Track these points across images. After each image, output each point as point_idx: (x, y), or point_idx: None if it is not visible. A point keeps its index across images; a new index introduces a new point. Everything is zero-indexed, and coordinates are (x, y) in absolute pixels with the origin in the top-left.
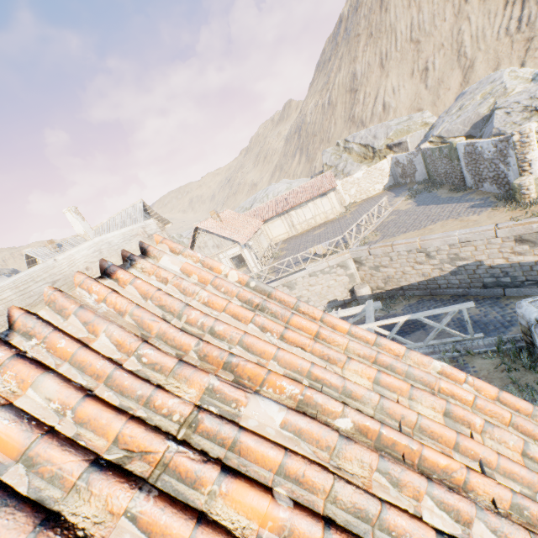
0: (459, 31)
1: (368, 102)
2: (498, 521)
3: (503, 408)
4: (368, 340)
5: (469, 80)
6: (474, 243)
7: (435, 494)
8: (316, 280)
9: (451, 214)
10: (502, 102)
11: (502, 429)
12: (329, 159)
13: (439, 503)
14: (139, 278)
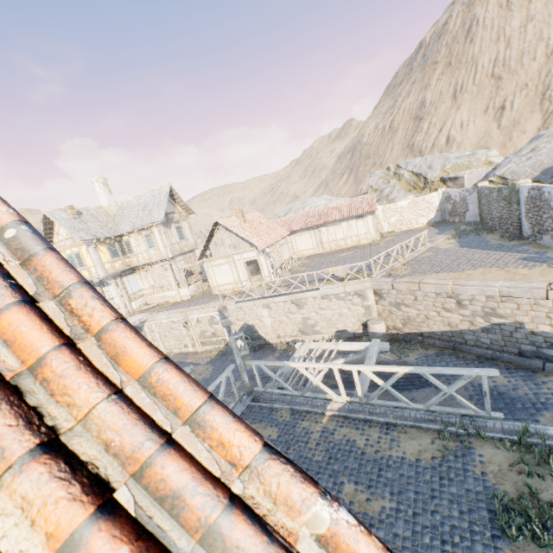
0: (548, 73)
1: (432, 132)
2: None
3: None
4: (180, 406)
5: (549, 126)
6: (517, 300)
7: None
8: (328, 304)
9: (497, 263)
10: None
11: None
12: (376, 182)
13: None
14: None
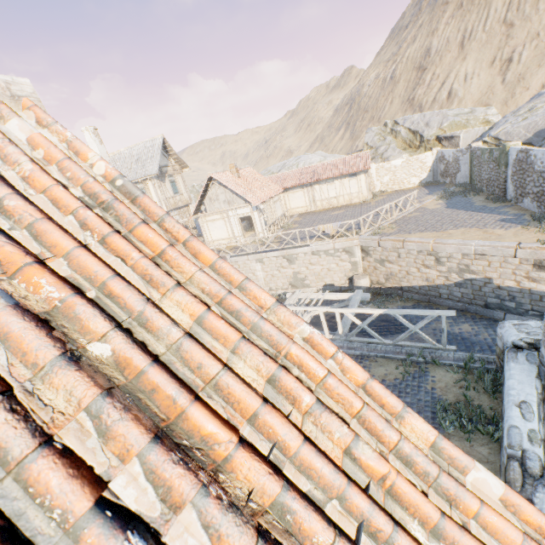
0: None
1: (434, 85)
2: (218, 516)
3: (357, 396)
4: (233, 280)
5: None
6: (489, 258)
7: (149, 460)
8: (318, 260)
9: (477, 223)
10: None
11: (333, 417)
12: (372, 139)
13: (149, 473)
14: None
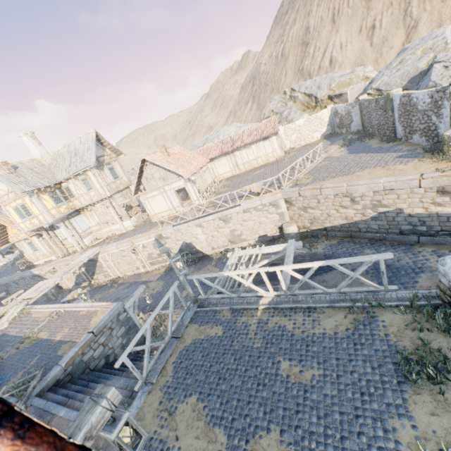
0: None
1: (317, 55)
2: None
3: None
4: None
5: (411, 40)
6: (397, 191)
7: None
8: (249, 216)
9: (379, 163)
10: (442, 56)
11: None
12: (276, 106)
13: None
14: None
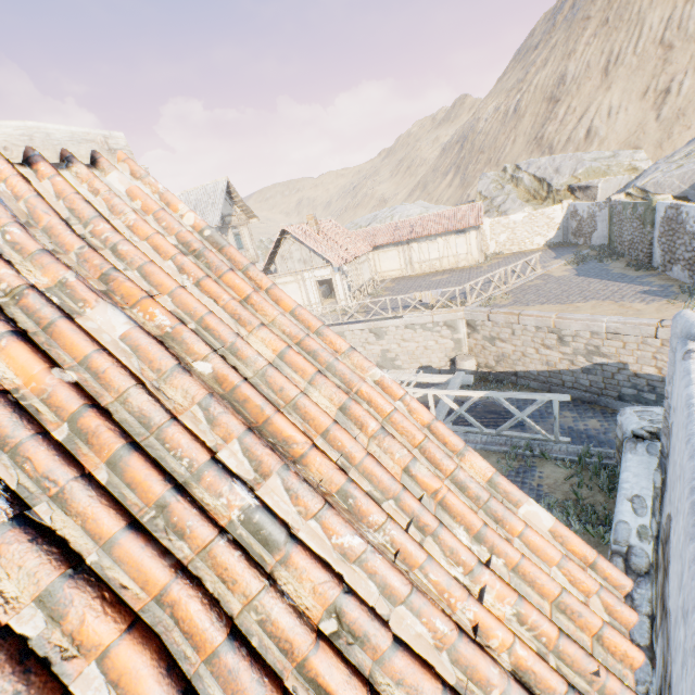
0: None
1: (569, 120)
2: (297, 483)
3: (419, 430)
4: (311, 326)
5: None
6: (624, 338)
7: (245, 441)
8: (412, 335)
9: (613, 295)
10: None
11: (395, 441)
12: (487, 187)
13: (245, 451)
14: (62, 177)
